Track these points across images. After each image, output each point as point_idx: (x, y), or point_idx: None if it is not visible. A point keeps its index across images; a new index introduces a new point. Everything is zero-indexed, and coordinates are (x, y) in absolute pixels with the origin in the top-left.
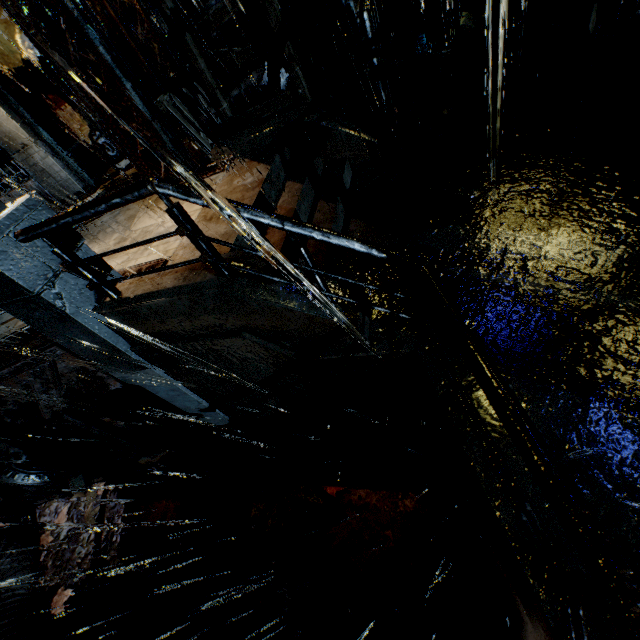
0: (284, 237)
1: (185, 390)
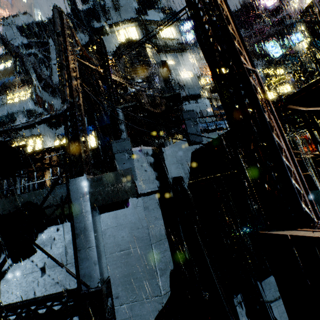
0: None
1: None
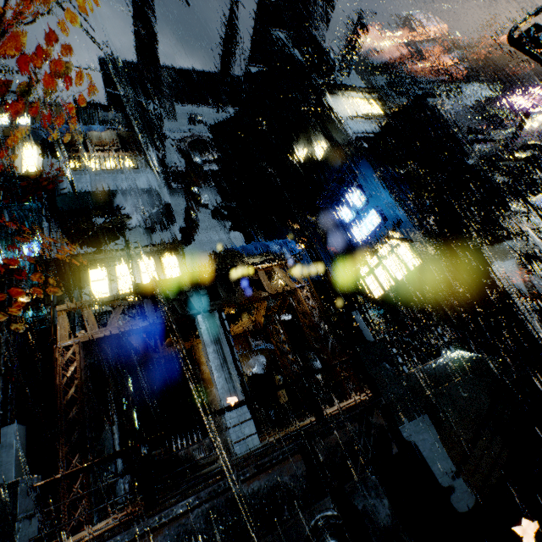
0: None
1: (442, 441)
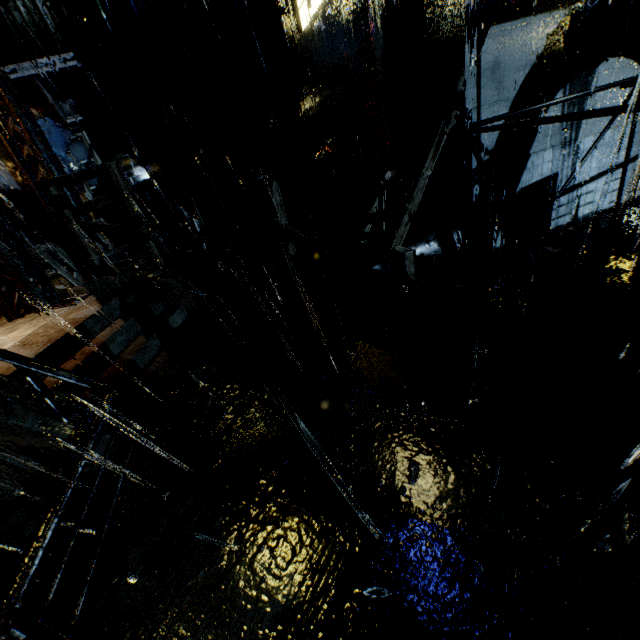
0: (78, 364)
1: None
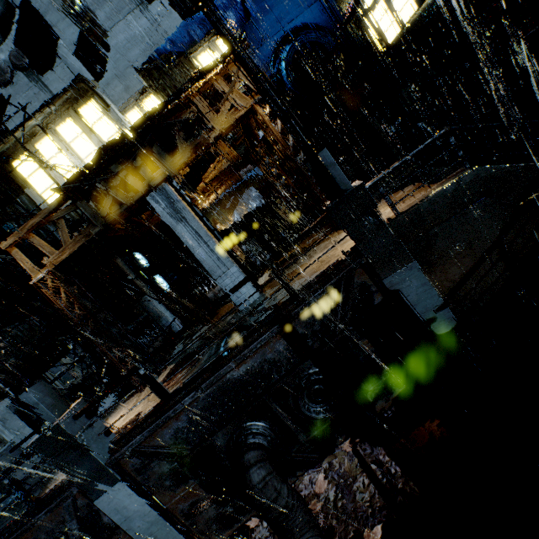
0: None
1: (430, 283)
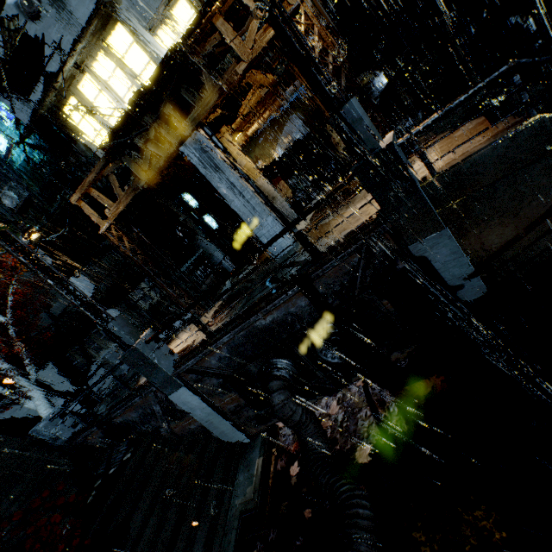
0: None
1: (462, 251)
